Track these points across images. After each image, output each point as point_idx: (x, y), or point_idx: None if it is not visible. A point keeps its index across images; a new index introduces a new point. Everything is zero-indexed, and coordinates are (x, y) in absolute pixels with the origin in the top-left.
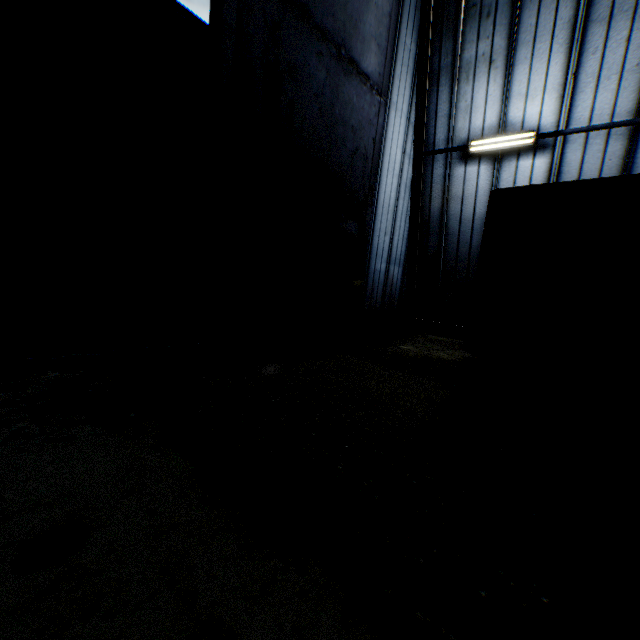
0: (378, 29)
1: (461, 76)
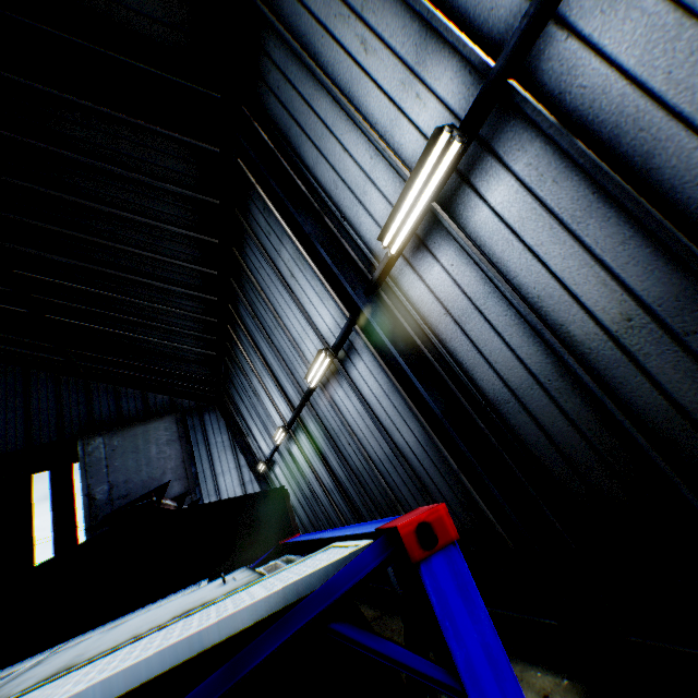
0: (177, 474)
1: (248, 434)
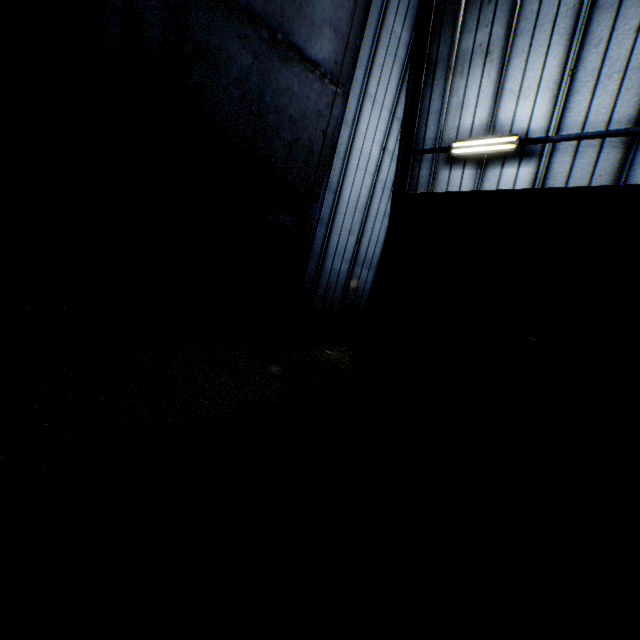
0: (336, 14)
1: (456, 69)
